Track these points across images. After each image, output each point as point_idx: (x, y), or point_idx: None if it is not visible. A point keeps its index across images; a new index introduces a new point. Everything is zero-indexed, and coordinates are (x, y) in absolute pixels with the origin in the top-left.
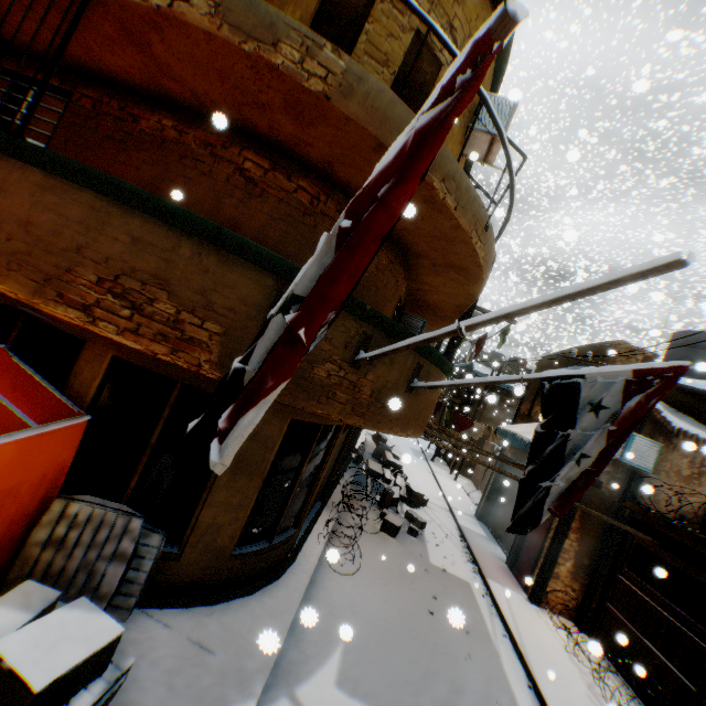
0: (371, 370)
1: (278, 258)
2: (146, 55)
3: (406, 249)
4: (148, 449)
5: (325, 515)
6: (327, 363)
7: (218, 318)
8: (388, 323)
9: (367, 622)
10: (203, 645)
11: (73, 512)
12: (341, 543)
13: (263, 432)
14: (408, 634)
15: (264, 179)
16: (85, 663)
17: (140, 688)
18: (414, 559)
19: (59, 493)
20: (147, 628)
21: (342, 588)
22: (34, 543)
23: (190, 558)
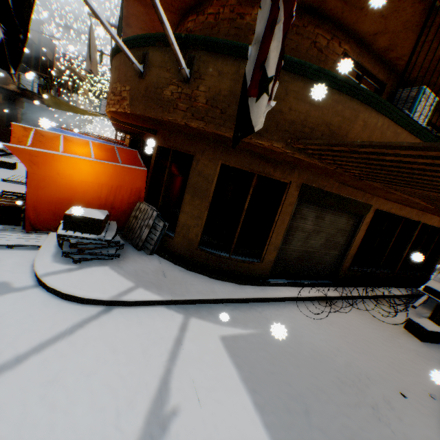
0: (201, 83)
1: (139, 37)
2: (150, 9)
3: (310, 8)
4: (164, 184)
5: (329, 289)
6: (170, 86)
7: (129, 83)
8: (203, 42)
9: (294, 342)
10: (164, 274)
11: (141, 207)
12: (331, 308)
13: (204, 172)
14: (336, 377)
15: (194, 27)
16: (85, 220)
17: (128, 267)
18: (434, 364)
19: (141, 201)
20: (152, 260)
21: (295, 320)
22: (131, 216)
23: (178, 240)
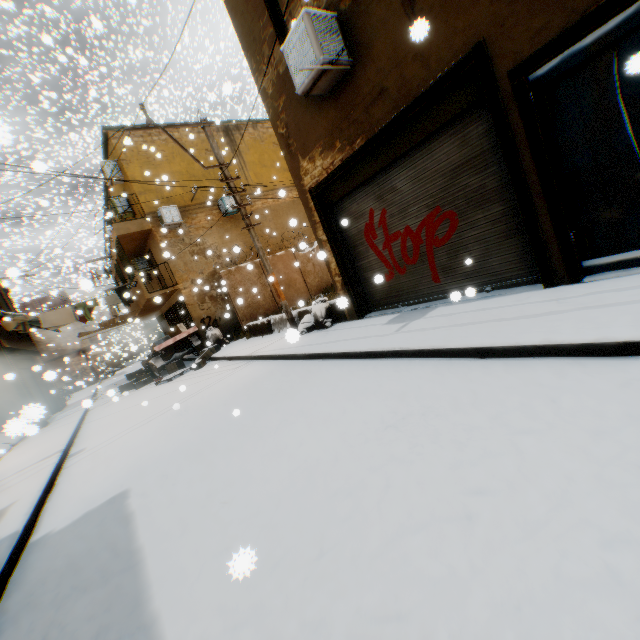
0: None
1: None
2: None
3: None
4: None
5: None
6: None
7: None
8: None
9: None
10: None
11: None
12: None
13: None
14: None
15: None
16: None
17: None
18: None
19: None
20: None
21: None
22: None
23: None
